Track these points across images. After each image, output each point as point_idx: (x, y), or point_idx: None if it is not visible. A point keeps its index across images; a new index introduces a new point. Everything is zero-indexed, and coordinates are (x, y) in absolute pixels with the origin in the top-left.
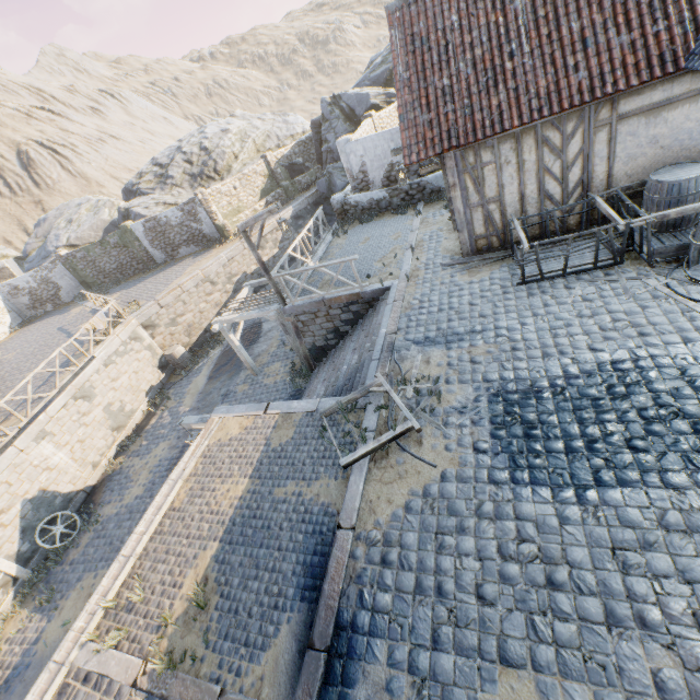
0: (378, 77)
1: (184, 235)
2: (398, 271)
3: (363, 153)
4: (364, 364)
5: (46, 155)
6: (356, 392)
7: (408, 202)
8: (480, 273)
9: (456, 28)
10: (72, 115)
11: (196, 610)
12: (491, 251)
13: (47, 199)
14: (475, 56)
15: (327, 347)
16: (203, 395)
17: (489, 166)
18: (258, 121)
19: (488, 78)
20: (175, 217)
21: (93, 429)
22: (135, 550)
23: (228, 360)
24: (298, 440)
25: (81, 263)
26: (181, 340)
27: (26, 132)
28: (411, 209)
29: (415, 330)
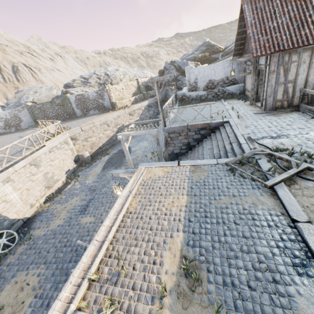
0: (190, 58)
1: (94, 105)
2: (228, 116)
3: (198, 74)
4: (233, 147)
5: (26, 69)
6: (246, 153)
7: (215, 98)
8: (282, 116)
9: (279, 5)
10: (41, 58)
11: (188, 283)
12: (282, 108)
13: (21, 87)
14: (290, 15)
15: (179, 153)
16: (100, 175)
17: (294, 63)
18: (131, 70)
19: (298, 23)
20: (92, 95)
21: (35, 184)
22: (107, 236)
23: (113, 161)
24: (213, 176)
25: (37, 110)
26: (87, 150)
27: (19, 59)
28: (218, 100)
29: (260, 133)
